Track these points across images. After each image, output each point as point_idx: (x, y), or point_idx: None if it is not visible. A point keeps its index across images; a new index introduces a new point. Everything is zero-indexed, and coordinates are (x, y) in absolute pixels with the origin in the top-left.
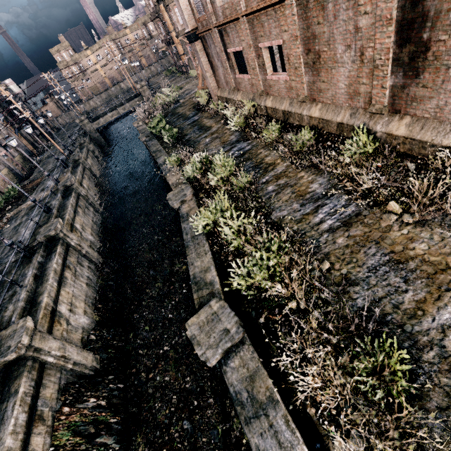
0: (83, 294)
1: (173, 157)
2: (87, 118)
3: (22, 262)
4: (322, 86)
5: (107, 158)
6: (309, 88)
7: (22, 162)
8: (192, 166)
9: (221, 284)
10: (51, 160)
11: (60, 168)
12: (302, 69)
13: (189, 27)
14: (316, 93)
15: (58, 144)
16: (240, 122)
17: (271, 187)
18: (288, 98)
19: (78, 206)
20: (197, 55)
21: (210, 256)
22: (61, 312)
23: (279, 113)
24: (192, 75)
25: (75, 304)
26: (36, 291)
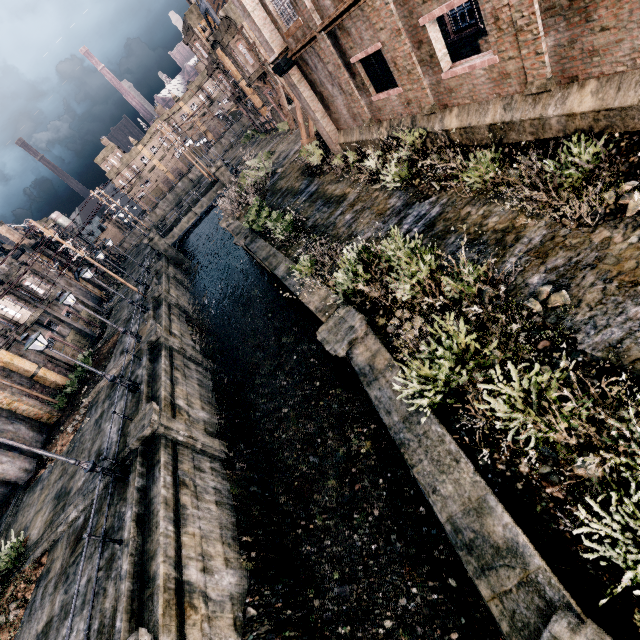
0: (215, 525)
1: (303, 262)
2: (157, 234)
3: (114, 489)
4: (599, 40)
5: (194, 280)
6: (556, 59)
7: (90, 316)
8: (347, 271)
9: (530, 541)
10: (125, 303)
11: (138, 313)
12: (538, 25)
13: (275, 52)
14: (578, 63)
15: (128, 278)
16: (403, 172)
17: (537, 278)
18: (498, 98)
19: (174, 368)
20: (295, 91)
21: (471, 468)
22: (191, 581)
23: (479, 133)
24: (283, 131)
25: (209, 552)
26: (145, 549)
